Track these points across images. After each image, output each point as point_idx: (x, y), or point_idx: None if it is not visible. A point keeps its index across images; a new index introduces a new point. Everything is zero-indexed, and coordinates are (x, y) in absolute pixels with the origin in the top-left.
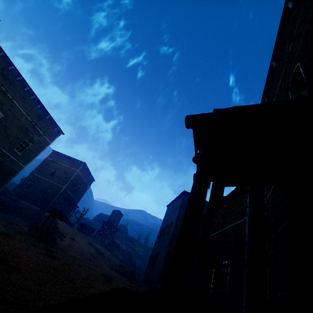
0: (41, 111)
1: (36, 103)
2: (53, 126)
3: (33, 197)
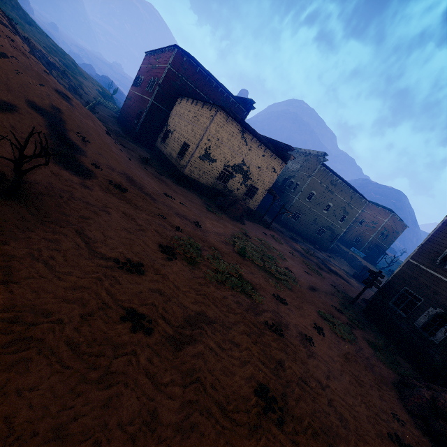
0: (352, 193)
1: (348, 190)
2: (360, 200)
3: (347, 241)
